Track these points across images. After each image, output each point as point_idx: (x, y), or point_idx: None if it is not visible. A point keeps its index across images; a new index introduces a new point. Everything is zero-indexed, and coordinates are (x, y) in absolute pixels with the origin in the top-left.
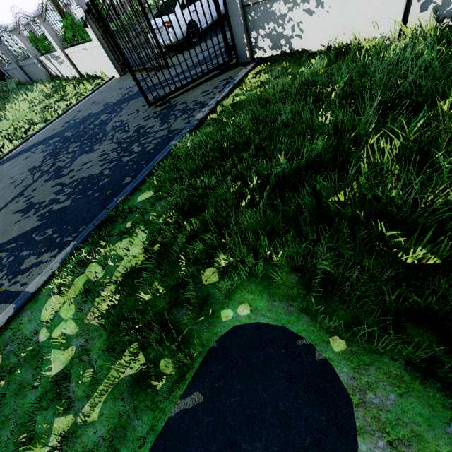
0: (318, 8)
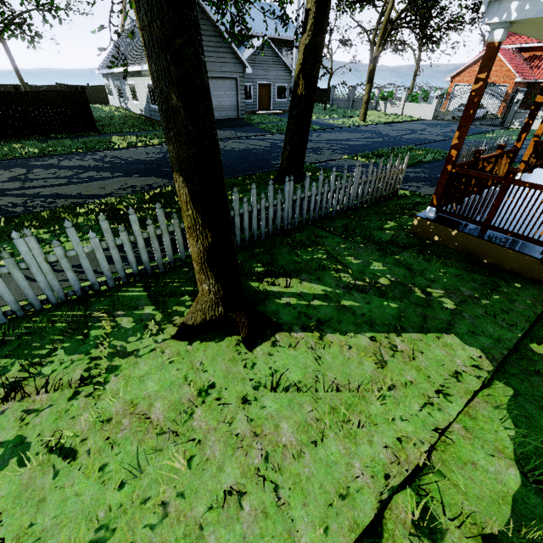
0: (540, 119)
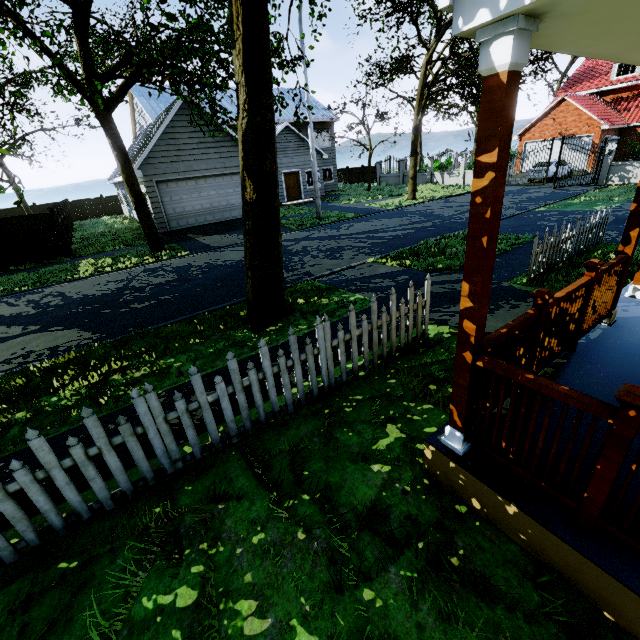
0: None
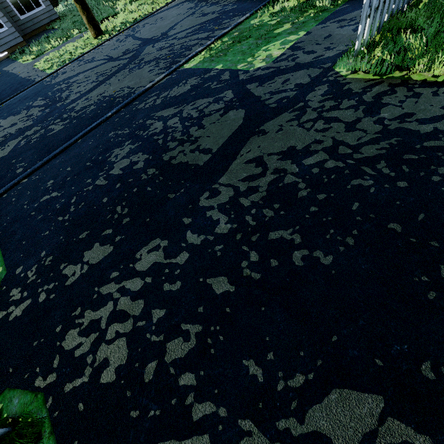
0: None
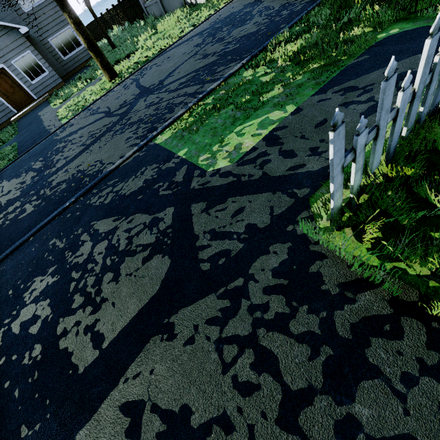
0: None
